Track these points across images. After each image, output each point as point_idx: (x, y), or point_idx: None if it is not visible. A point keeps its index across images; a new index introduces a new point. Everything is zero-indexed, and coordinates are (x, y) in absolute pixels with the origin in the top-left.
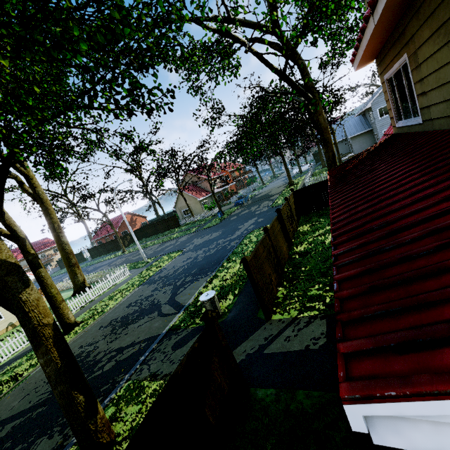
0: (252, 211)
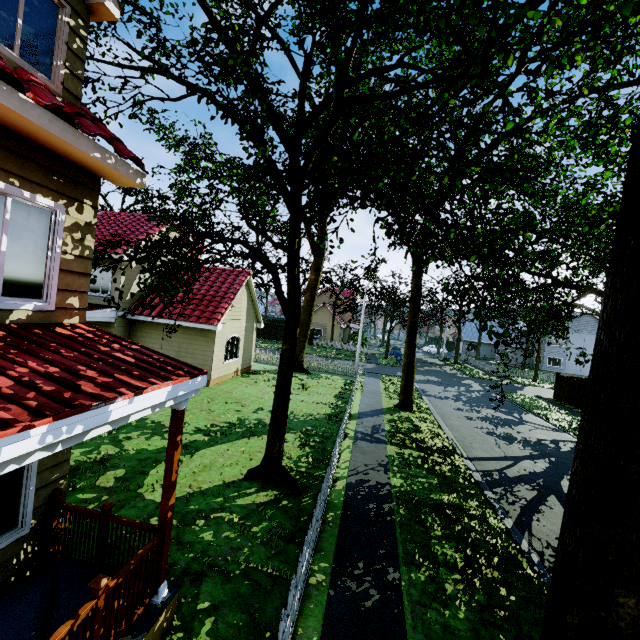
0: (444, 371)
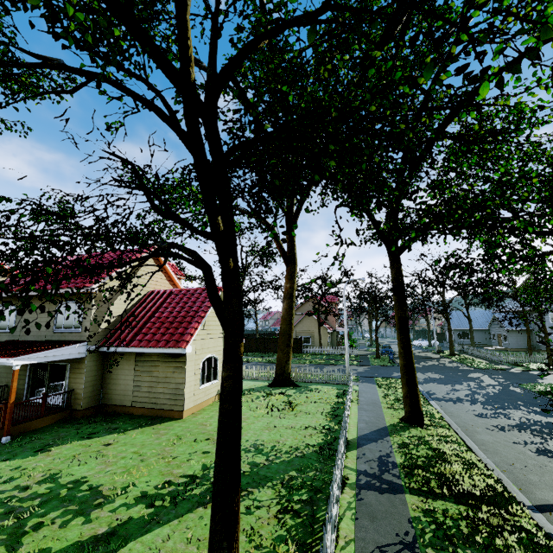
0: (443, 365)
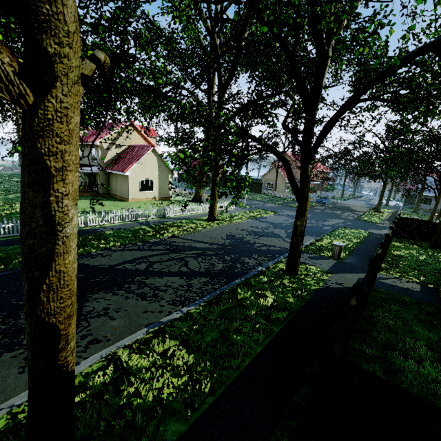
0: (337, 214)
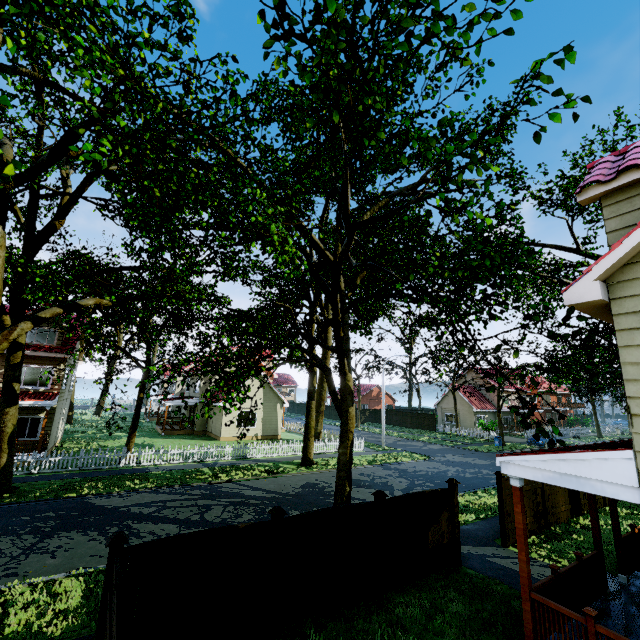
0: None
